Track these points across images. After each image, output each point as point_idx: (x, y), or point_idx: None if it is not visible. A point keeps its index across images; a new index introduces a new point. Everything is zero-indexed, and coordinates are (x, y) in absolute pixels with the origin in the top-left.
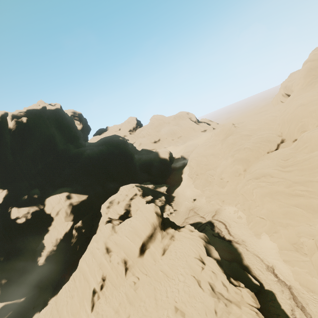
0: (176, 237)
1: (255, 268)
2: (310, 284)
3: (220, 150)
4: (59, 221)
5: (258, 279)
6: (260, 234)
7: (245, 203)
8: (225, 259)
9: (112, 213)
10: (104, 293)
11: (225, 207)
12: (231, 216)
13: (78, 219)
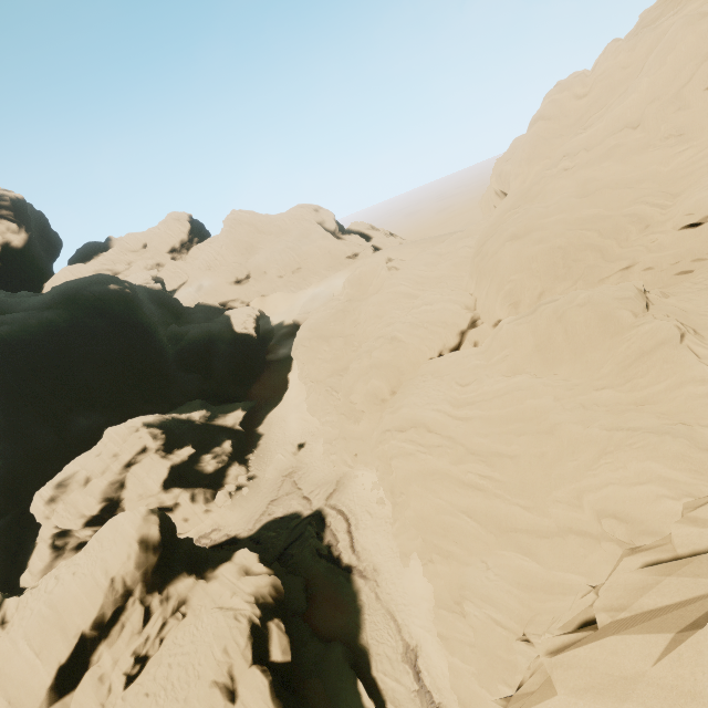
0: (195, 603)
1: (381, 654)
2: (477, 702)
3: (356, 328)
4: None
5: (379, 689)
6: (410, 554)
7: (385, 478)
8: (322, 634)
9: (61, 517)
10: None
11: (358, 473)
12: (365, 498)
13: None
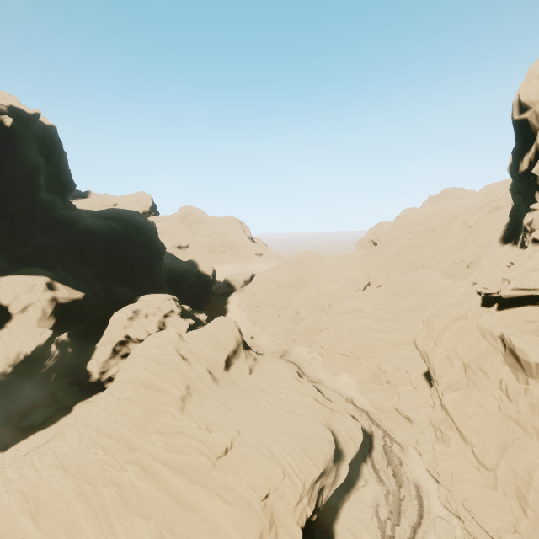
0: (260, 360)
1: (336, 401)
2: (383, 407)
3: (299, 280)
4: (26, 323)
5: None
6: (339, 372)
7: (327, 340)
8: None
9: (137, 328)
10: (190, 401)
11: (297, 348)
12: (304, 358)
13: (58, 329)
